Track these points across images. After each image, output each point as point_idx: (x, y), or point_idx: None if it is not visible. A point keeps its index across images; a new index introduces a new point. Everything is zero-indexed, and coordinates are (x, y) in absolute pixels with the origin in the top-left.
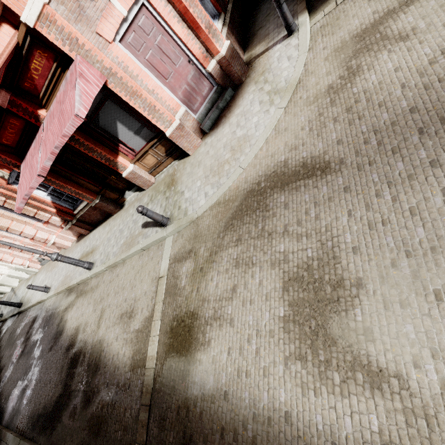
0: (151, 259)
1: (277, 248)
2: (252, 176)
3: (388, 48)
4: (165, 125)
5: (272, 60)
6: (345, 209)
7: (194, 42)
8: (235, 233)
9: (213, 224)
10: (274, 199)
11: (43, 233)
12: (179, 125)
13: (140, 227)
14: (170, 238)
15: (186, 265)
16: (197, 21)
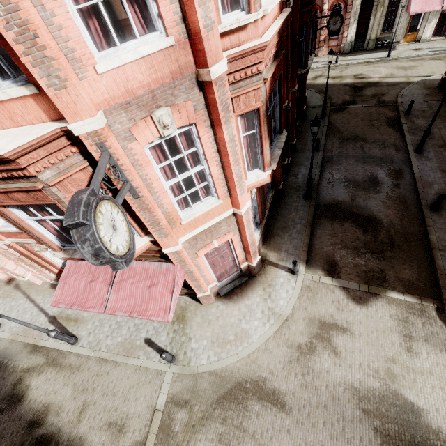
0: (148, 382)
1: (246, 445)
2: (243, 371)
3: (329, 351)
4: (200, 292)
5: (277, 281)
6: (284, 444)
7: (242, 255)
8: (223, 412)
9: (209, 390)
10: (253, 404)
11: (21, 270)
12: (209, 294)
13: (142, 340)
14: (171, 375)
15: (182, 414)
16: (250, 253)
